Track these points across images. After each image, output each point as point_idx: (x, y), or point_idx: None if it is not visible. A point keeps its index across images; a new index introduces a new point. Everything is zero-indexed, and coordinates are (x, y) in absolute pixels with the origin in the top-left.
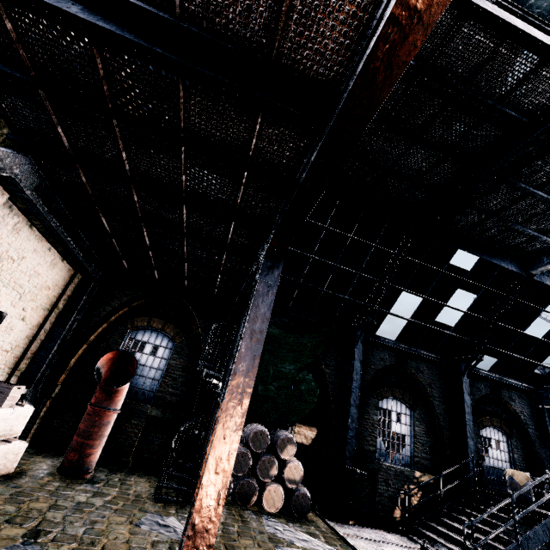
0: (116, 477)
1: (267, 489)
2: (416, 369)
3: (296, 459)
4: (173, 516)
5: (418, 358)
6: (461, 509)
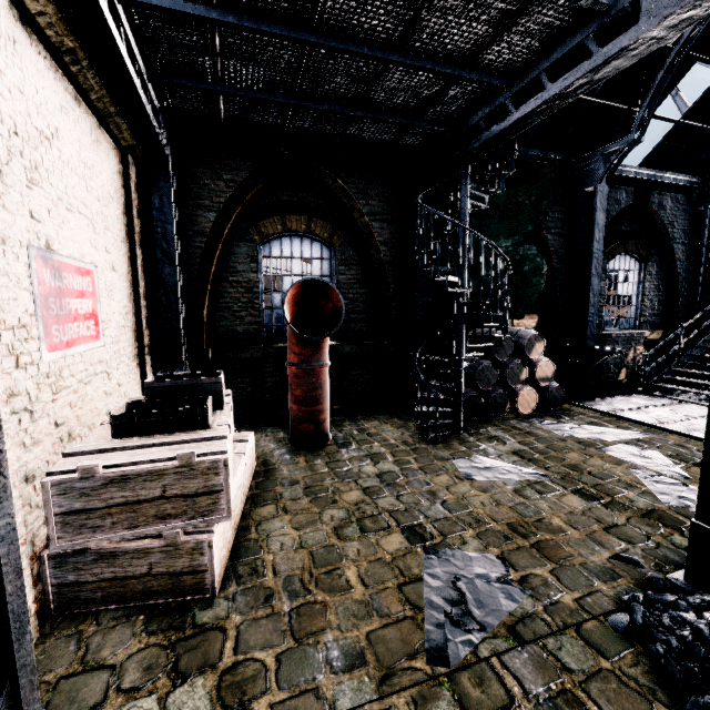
0: (350, 430)
1: (520, 394)
2: (658, 205)
3: (542, 355)
4: (475, 455)
5: (663, 188)
6: (704, 356)
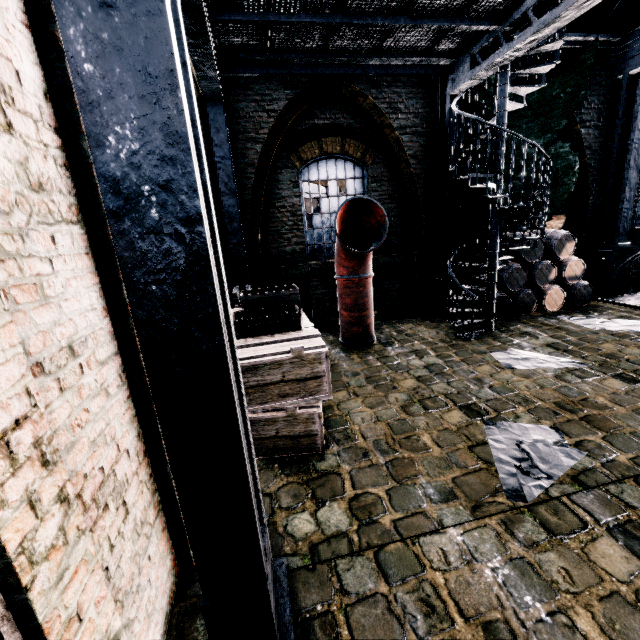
0: (389, 332)
1: (547, 294)
2: None
3: (571, 255)
4: (510, 348)
5: None
6: None
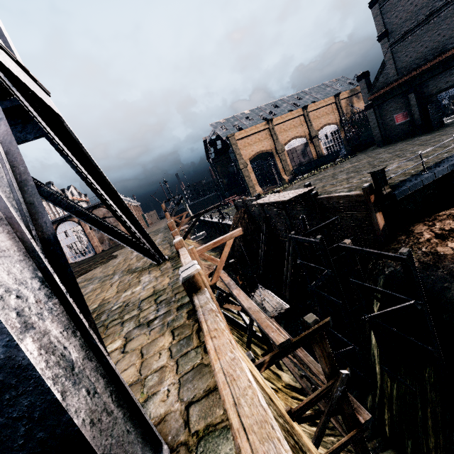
0: None
1: None
2: None
3: None
4: None
5: None
6: None
